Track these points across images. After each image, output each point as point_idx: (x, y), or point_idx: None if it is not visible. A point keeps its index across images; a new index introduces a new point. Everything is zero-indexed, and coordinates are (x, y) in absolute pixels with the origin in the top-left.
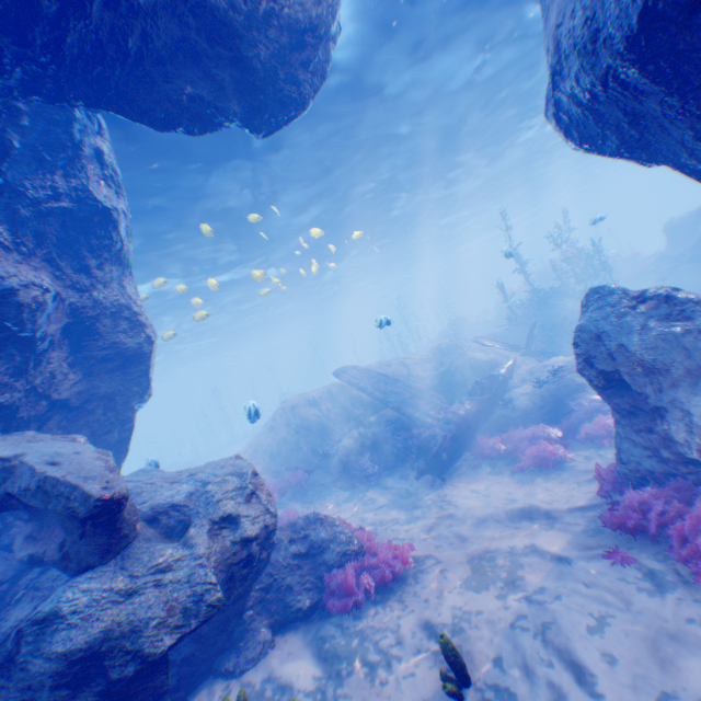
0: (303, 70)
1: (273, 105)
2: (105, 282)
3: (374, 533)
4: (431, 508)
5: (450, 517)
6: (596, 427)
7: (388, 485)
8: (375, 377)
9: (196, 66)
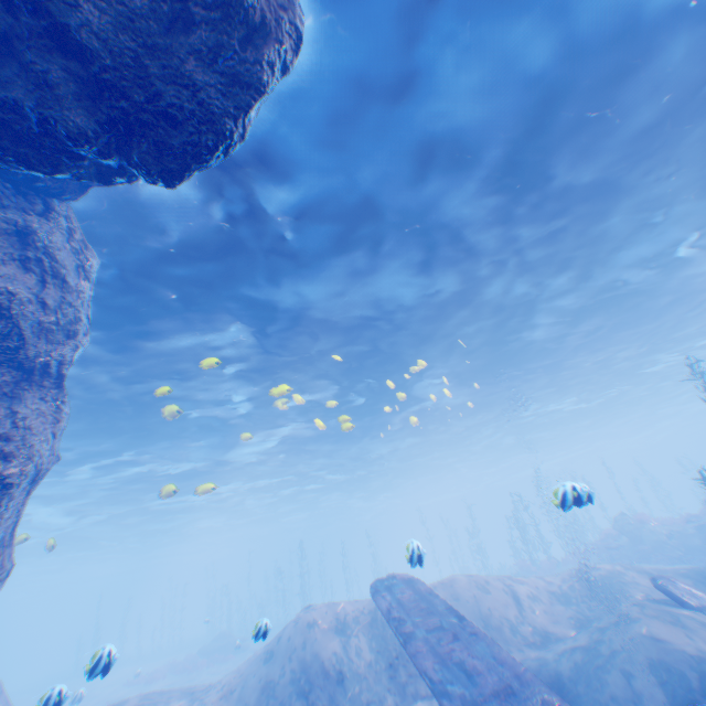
0: (200, 63)
1: (156, 122)
2: None
3: None
4: None
5: None
6: None
7: None
8: (437, 613)
9: (17, 60)
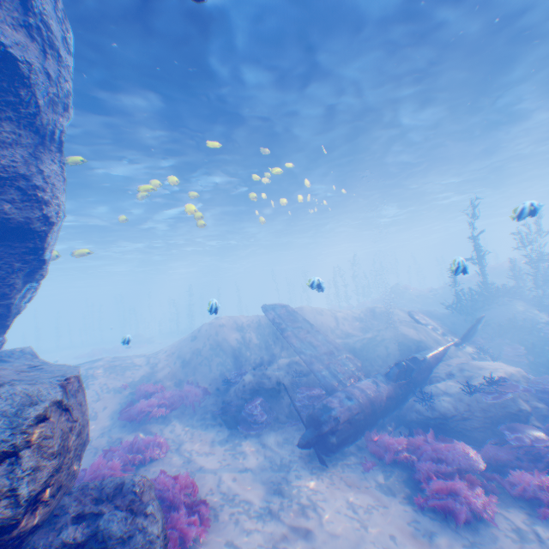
0: None
1: None
2: (0, 141)
3: (213, 515)
4: (292, 508)
5: (306, 543)
6: (539, 486)
7: (267, 443)
8: (298, 321)
9: None
